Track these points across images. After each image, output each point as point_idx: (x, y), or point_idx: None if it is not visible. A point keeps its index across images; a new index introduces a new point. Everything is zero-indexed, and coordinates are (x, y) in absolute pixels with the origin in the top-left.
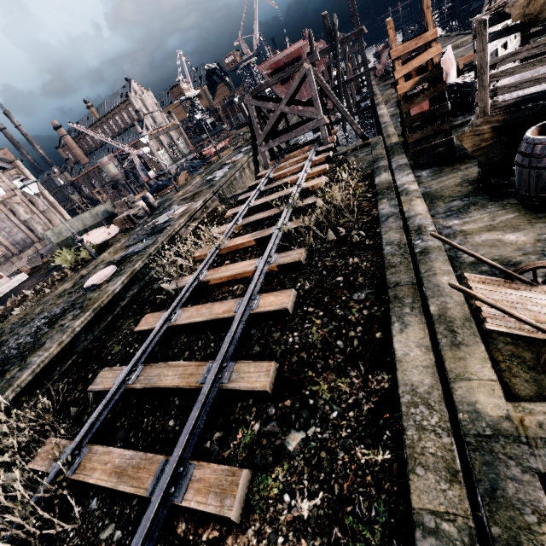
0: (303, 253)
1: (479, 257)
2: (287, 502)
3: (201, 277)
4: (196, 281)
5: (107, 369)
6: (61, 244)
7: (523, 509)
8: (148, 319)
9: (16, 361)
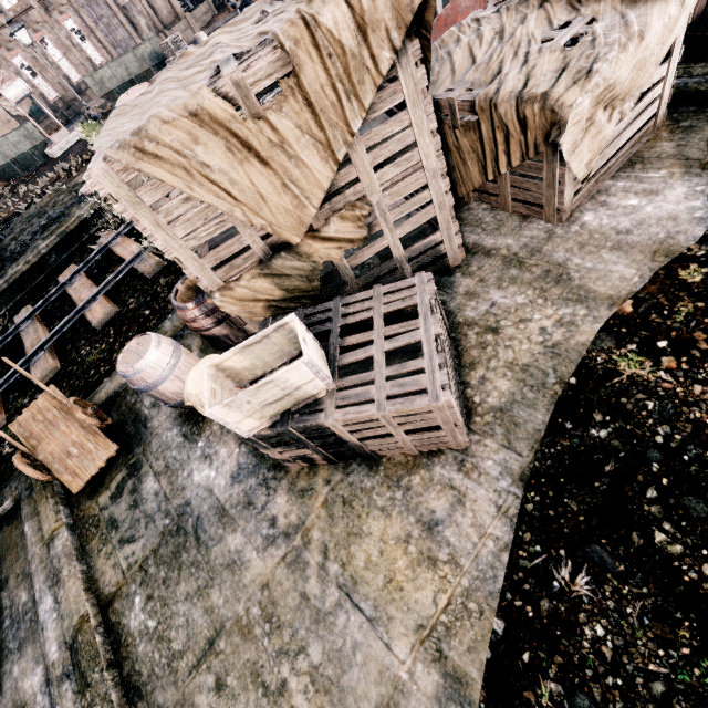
0: (153, 267)
1: (36, 383)
2: (5, 444)
3: (113, 244)
4: (109, 246)
5: (27, 308)
6: (107, 98)
7: (1, 497)
8: (68, 271)
9: (11, 262)
